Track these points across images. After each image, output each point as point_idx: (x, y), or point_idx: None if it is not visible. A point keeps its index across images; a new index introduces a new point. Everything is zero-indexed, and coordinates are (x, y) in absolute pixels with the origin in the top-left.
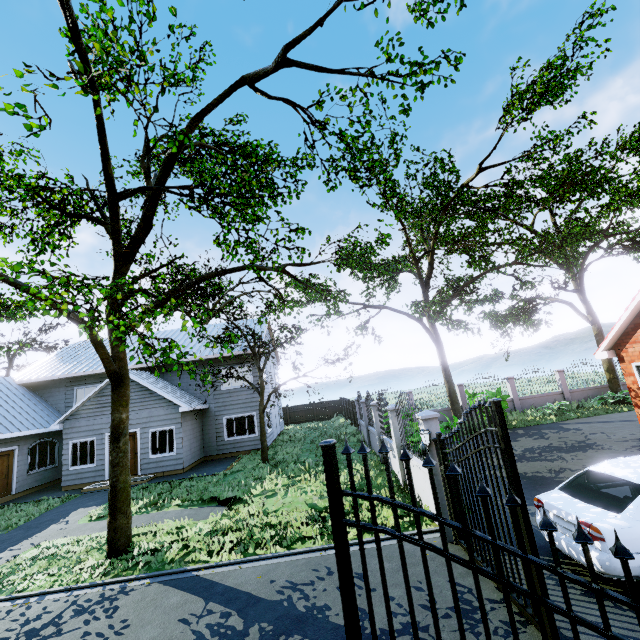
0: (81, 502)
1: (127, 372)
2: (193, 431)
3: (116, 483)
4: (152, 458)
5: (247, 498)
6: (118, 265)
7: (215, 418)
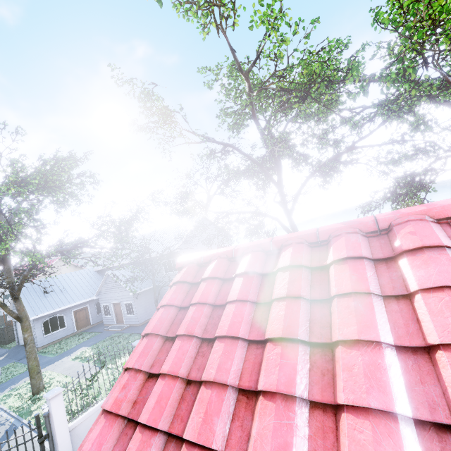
0: (91, 340)
1: (24, 315)
2: (149, 301)
3: (28, 365)
4: (127, 316)
5: (104, 370)
6: (2, 266)
7: (164, 291)
